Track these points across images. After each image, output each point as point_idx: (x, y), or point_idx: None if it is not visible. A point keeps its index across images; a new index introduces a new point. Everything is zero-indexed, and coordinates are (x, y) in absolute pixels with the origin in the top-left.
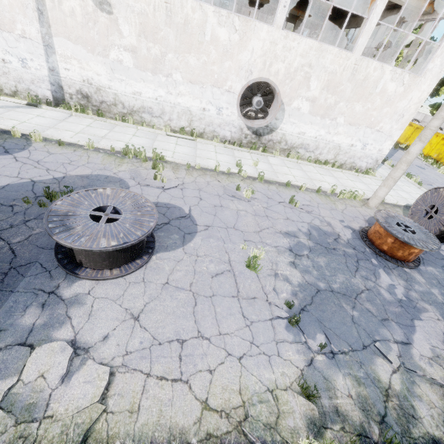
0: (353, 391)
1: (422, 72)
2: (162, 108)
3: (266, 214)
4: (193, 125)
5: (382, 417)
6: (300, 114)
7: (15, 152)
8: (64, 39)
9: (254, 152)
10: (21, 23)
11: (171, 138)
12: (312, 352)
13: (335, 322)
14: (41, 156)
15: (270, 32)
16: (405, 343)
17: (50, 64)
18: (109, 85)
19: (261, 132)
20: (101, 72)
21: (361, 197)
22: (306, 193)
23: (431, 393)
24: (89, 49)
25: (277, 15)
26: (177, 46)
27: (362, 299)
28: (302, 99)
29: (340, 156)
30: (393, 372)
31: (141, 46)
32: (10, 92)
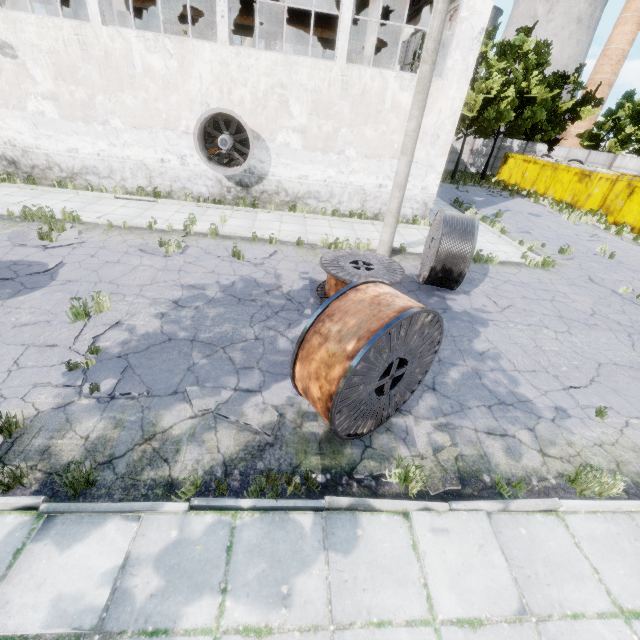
0: (97, 433)
1: (443, 73)
2: (109, 166)
3: (181, 268)
4: (155, 183)
5: (112, 459)
6: (291, 151)
7: None
8: None
9: (240, 210)
10: None
11: (120, 201)
12: (79, 396)
13: (157, 369)
14: None
15: (215, 51)
16: (251, 390)
17: None
18: (37, 145)
19: (247, 183)
20: (23, 130)
21: (365, 246)
22: (279, 246)
23: (228, 439)
24: (2, 104)
25: (218, 29)
26: (105, 85)
27: (234, 348)
28: (288, 131)
29: (370, 203)
30: (190, 418)
31: (62, 91)
32: None
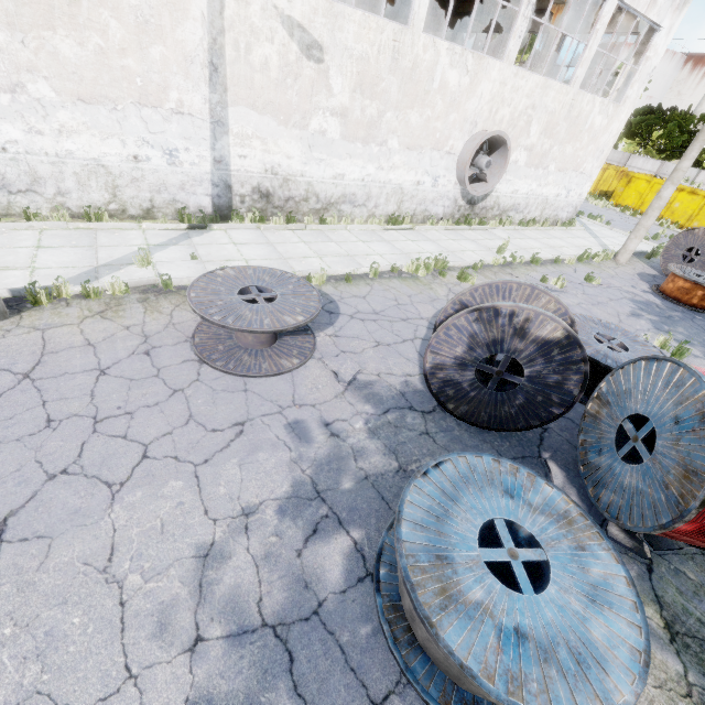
0: None
1: (621, 100)
2: (368, 192)
3: (596, 301)
4: (403, 207)
5: None
6: (516, 168)
7: (338, 310)
8: (245, 108)
9: (474, 229)
10: (178, 90)
11: (392, 233)
12: None
13: None
14: (363, 305)
15: (501, 71)
16: None
17: (217, 153)
18: (303, 171)
19: (475, 200)
20: (293, 153)
21: (610, 255)
22: (575, 266)
23: None
24: (281, 120)
25: (511, 48)
26: (398, 100)
27: None
28: (521, 149)
29: (546, 210)
30: None
31: (354, 106)
32: (138, 212)
